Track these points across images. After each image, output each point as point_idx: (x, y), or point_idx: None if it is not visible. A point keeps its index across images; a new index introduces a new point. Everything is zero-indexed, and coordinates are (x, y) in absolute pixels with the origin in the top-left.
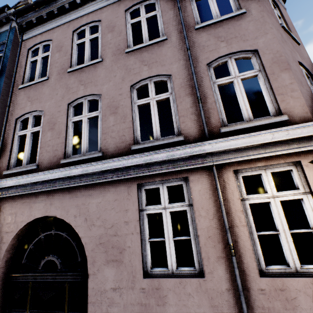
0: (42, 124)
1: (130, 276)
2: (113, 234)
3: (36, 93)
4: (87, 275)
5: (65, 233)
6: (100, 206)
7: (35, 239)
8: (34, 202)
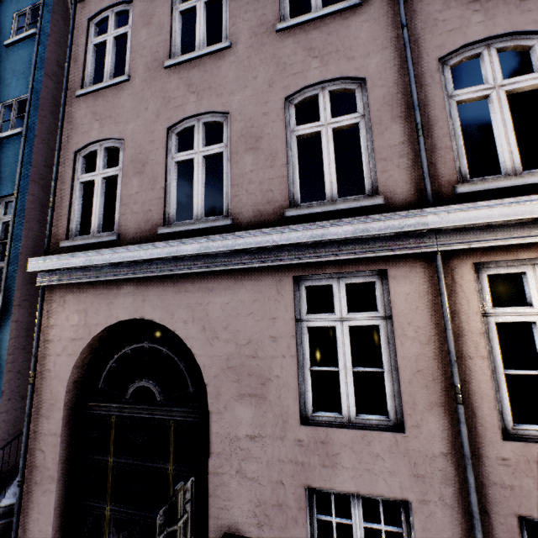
0: (121, 163)
1: (278, 420)
2: (250, 355)
3: (108, 106)
4: (205, 413)
5: (166, 347)
6: (228, 309)
7: (118, 354)
8: (115, 296)
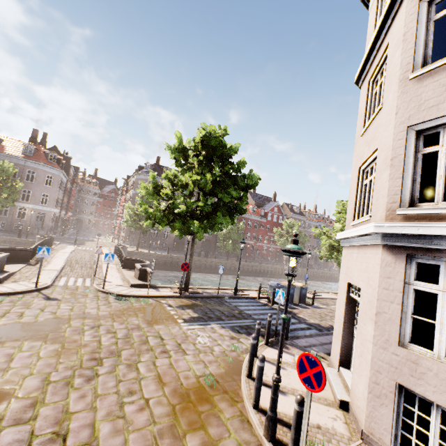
0: None
1: None
2: None
3: None
4: None
5: None
6: None
7: None
8: None
